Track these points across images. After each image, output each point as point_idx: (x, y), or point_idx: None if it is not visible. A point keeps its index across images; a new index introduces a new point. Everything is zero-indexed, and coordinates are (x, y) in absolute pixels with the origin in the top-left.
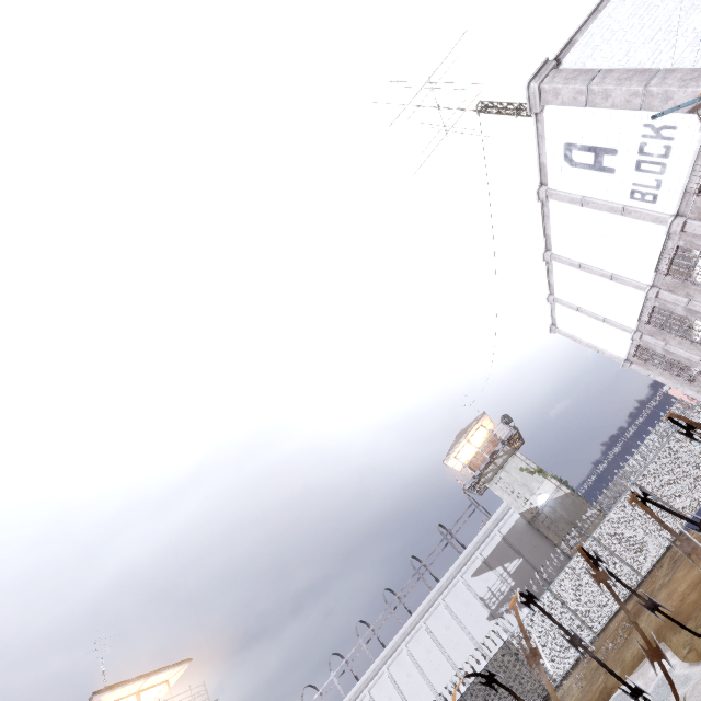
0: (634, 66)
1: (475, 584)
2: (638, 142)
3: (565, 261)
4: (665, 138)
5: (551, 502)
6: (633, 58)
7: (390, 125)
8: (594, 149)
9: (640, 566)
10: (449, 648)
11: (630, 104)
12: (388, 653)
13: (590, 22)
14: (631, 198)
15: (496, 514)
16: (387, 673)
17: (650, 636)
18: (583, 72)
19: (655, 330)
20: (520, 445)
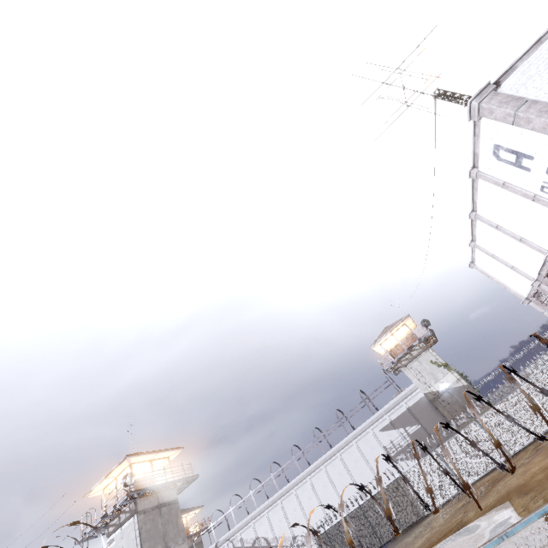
0: None
1: (382, 436)
2: None
3: (486, 221)
4: None
5: (450, 389)
6: None
7: (362, 104)
8: (516, 152)
9: (510, 448)
10: (355, 475)
11: (546, 130)
12: (311, 469)
13: (532, 52)
14: (541, 191)
15: (406, 391)
16: (309, 481)
17: (501, 496)
18: (514, 99)
19: None
20: (434, 343)
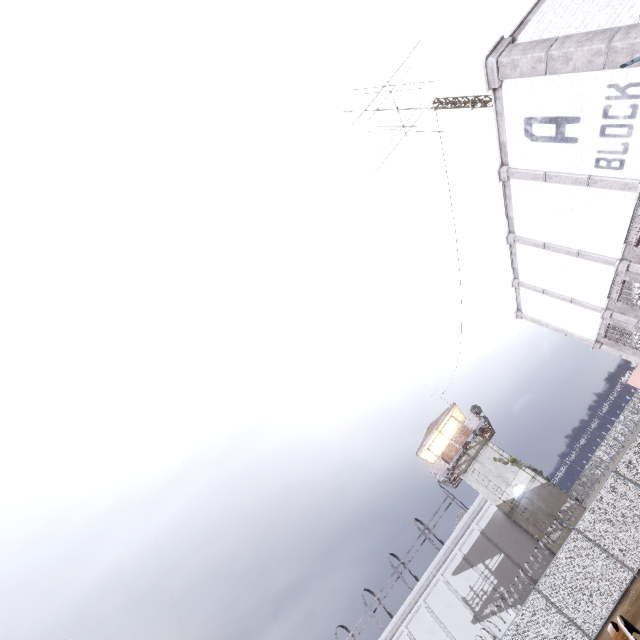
0: (593, 30)
1: (457, 583)
2: (601, 106)
3: (529, 242)
4: (631, 97)
5: (528, 493)
6: (590, 24)
7: (353, 123)
8: (555, 120)
9: (630, 561)
10: None
11: (592, 65)
12: None
13: (541, 4)
14: (596, 167)
15: (473, 507)
16: None
17: None
18: (540, 42)
19: (626, 306)
20: (491, 435)
